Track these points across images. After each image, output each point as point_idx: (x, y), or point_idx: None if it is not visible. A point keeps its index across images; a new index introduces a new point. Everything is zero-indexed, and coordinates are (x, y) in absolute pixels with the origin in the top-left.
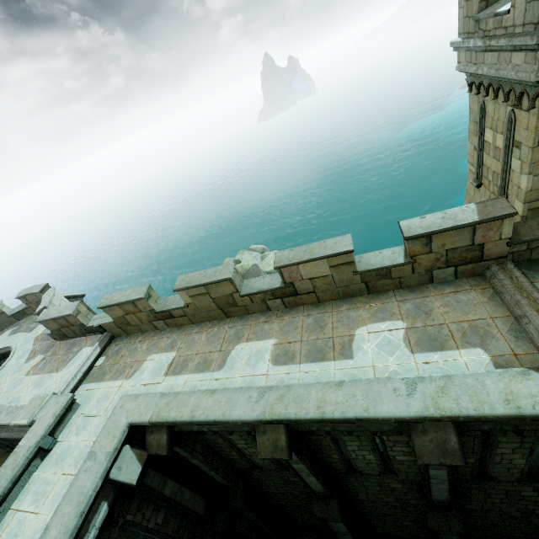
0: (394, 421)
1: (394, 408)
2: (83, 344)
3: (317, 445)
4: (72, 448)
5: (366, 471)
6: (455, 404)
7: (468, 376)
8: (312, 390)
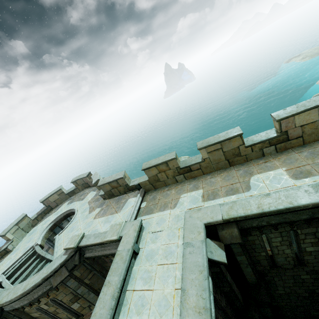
0: None
1: None
2: (127, 197)
3: None
4: (155, 250)
5: None
6: None
7: None
8: None
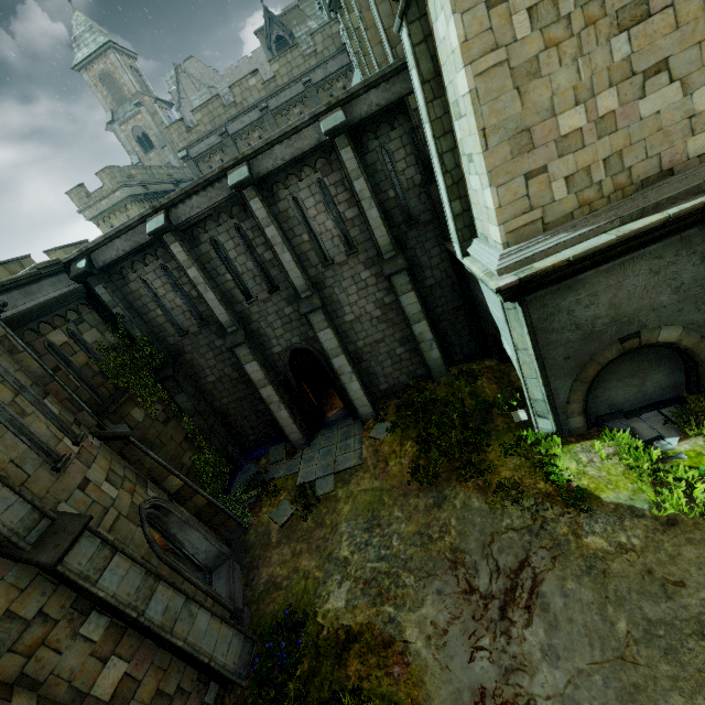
0: None
1: None
2: None
3: None
4: None
5: None
6: None
7: None
8: None
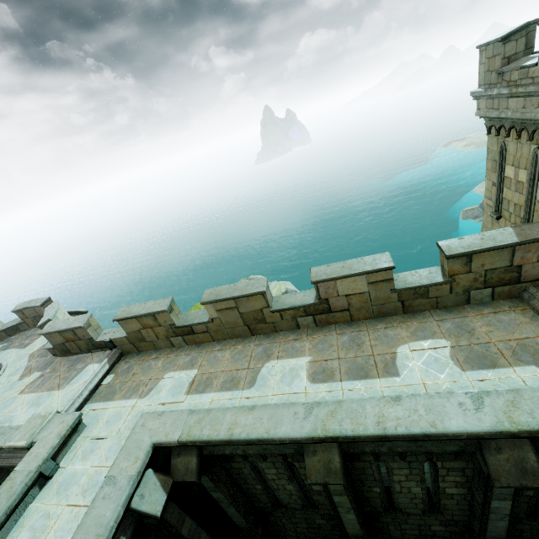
0: (466, 437)
1: (464, 422)
2: (89, 361)
3: (359, 474)
4: (79, 475)
5: (407, 509)
6: (531, 418)
7: (537, 390)
8: (366, 405)
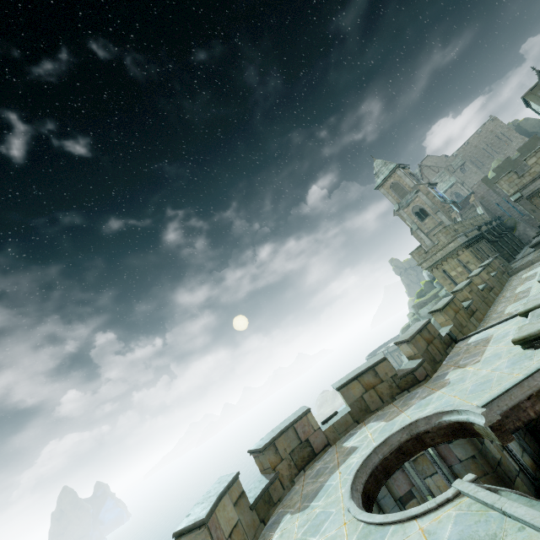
0: None
1: None
2: (461, 347)
3: None
4: None
5: None
6: None
7: None
8: None
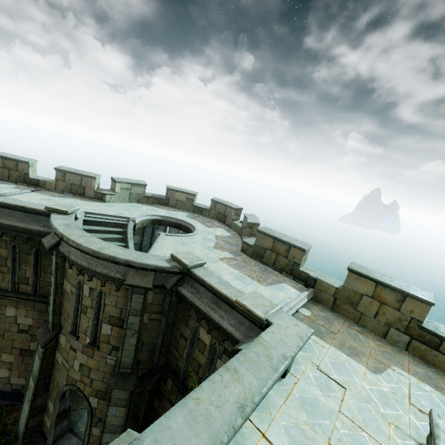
0: None
1: None
2: (282, 279)
3: None
4: (325, 408)
5: None
6: None
7: None
8: None
